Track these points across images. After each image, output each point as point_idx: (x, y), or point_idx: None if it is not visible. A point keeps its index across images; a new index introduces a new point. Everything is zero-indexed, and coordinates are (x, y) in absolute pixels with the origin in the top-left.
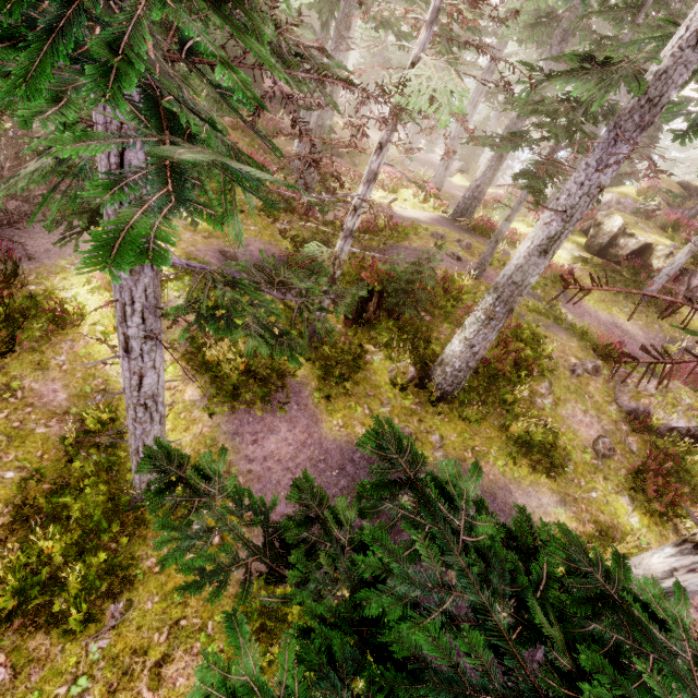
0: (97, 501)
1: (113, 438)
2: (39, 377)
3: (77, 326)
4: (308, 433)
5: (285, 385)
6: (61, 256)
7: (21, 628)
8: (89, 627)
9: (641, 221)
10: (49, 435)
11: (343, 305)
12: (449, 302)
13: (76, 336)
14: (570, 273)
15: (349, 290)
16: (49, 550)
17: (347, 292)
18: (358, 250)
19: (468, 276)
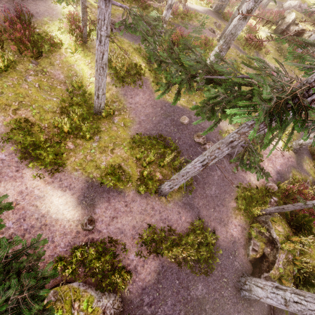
0: (84, 110)
1: (83, 93)
2: (52, 68)
3: (60, 49)
4: (149, 96)
5: (141, 78)
6: (44, 16)
7: (73, 137)
8: (91, 140)
9: (305, 17)
10: (62, 89)
11: (167, 35)
12: (206, 51)
13: (61, 53)
14: (262, 43)
15: (169, 29)
16: (75, 120)
17: (169, 30)
18: (172, 16)
19: (216, 38)
